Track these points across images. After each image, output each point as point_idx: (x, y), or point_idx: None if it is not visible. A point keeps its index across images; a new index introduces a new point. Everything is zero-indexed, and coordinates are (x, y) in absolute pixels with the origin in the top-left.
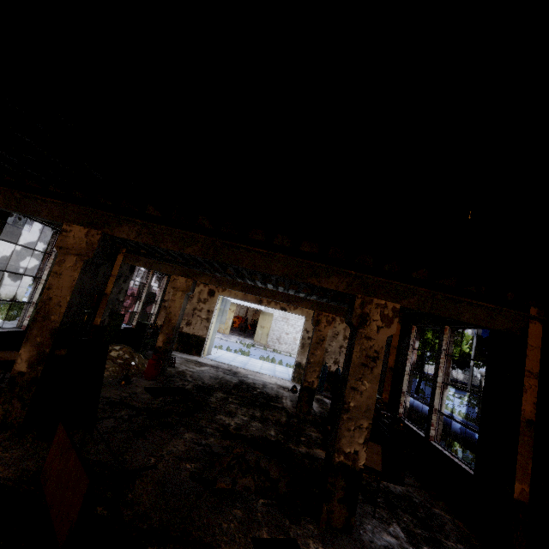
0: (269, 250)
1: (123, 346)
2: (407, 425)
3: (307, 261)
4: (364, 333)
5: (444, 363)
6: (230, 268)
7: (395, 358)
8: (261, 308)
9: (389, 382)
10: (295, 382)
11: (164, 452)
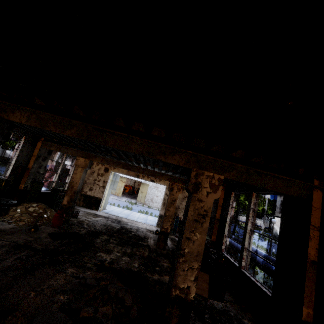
0: (131, 135)
1: (39, 203)
2: (226, 258)
3: (157, 142)
4: (197, 197)
5: (252, 217)
6: (112, 151)
7: (220, 212)
8: (141, 180)
9: (216, 228)
10: (158, 227)
11: (45, 286)
